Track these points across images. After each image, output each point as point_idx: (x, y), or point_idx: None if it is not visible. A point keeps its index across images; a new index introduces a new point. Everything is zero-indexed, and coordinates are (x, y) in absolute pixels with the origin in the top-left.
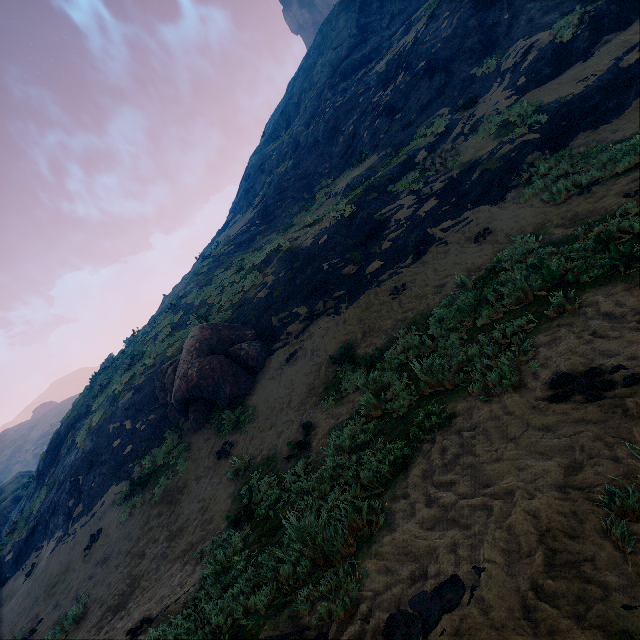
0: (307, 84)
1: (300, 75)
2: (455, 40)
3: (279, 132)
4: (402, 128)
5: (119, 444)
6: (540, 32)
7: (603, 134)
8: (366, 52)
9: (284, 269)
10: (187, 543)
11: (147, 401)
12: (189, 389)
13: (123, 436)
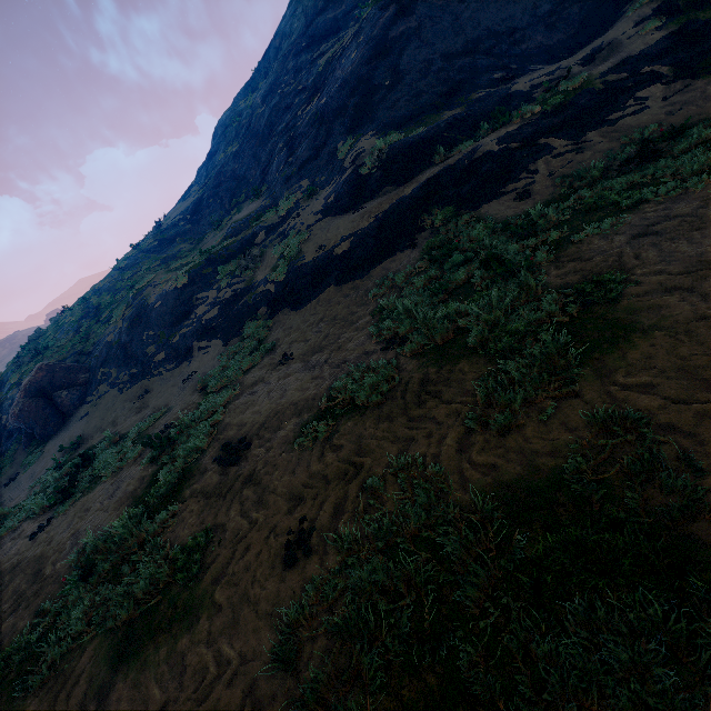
0: (288, 27)
1: (293, 2)
2: (346, 89)
3: (258, 82)
4: (284, 180)
5: None
6: (382, 133)
7: (283, 322)
8: (340, 13)
9: (129, 320)
10: None
11: None
12: (15, 421)
13: None
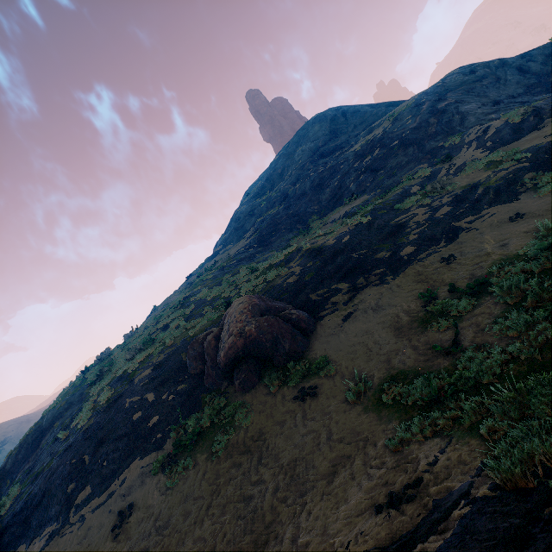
0: (290, 162)
1: (282, 158)
2: (421, 129)
3: (264, 191)
4: (387, 178)
5: (141, 416)
6: (489, 122)
7: None
8: (338, 143)
9: (311, 261)
10: (331, 460)
11: (172, 374)
12: (246, 345)
13: (146, 408)
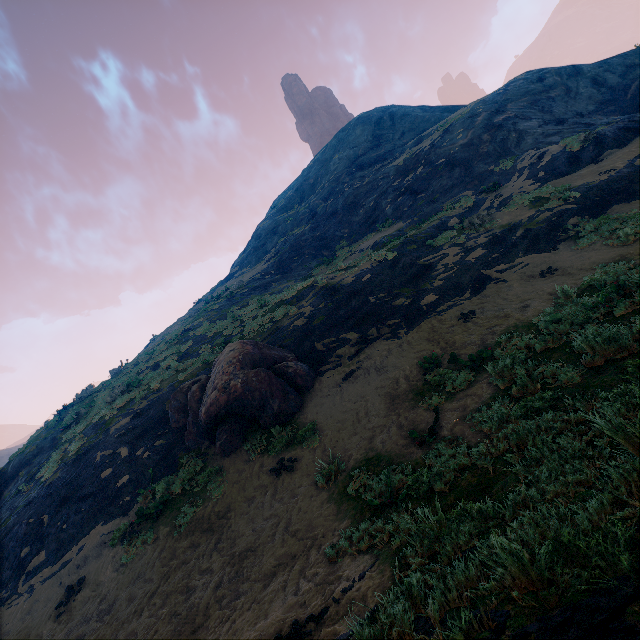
0: (324, 171)
1: (316, 164)
2: (471, 146)
3: (292, 205)
4: (427, 203)
5: (110, 474)
6: (547, 146)
7: (638, 206)
8: (381, 153)
9: (324, 301)
10: (278, 557)
11: (152, 426)
12: (229, 402)
13: (117, 464)
